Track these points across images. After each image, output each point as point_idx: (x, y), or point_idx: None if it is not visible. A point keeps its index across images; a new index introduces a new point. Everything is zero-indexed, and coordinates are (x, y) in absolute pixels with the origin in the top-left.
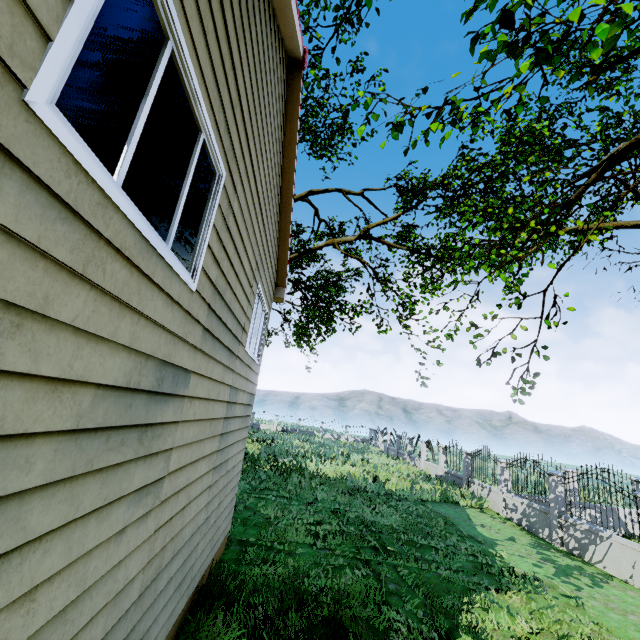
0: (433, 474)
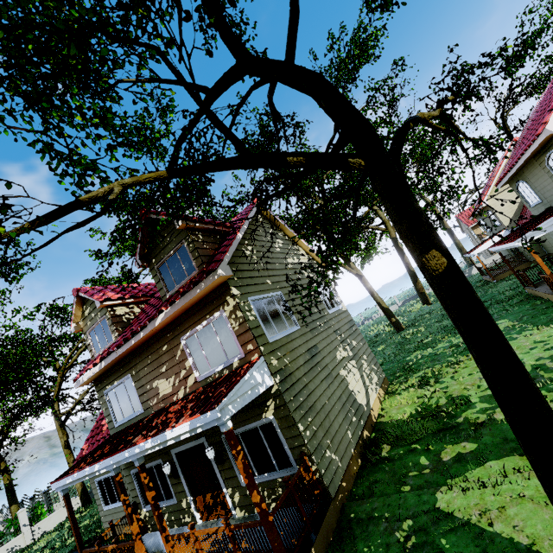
0: (393, 310)
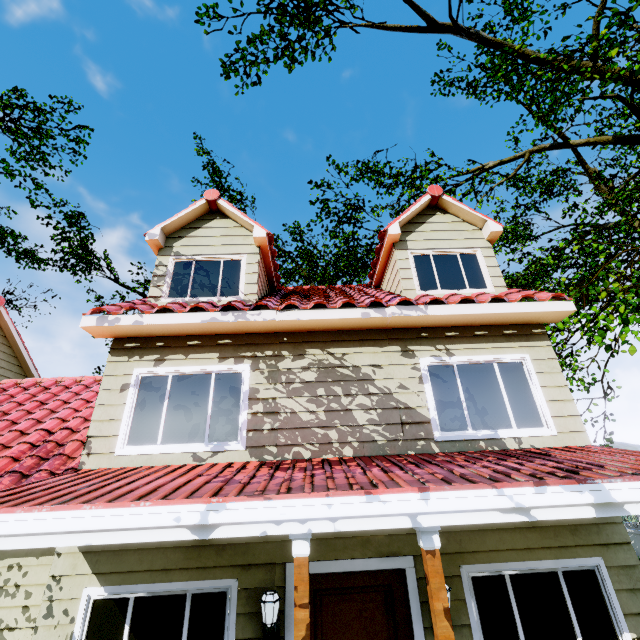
0: None
